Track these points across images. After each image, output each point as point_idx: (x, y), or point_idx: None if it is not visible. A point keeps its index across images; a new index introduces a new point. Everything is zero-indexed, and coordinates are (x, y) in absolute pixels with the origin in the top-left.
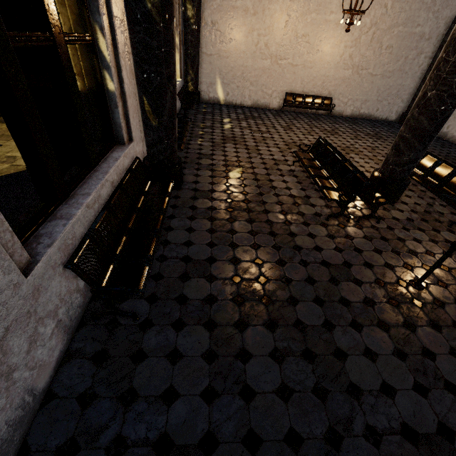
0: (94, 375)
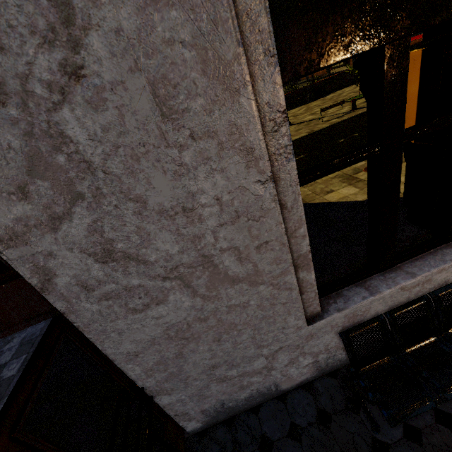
0: (310, 424)
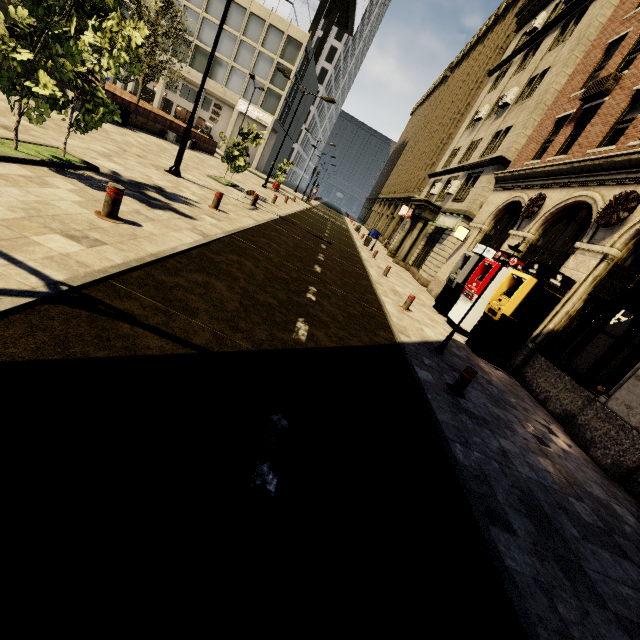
0: None
